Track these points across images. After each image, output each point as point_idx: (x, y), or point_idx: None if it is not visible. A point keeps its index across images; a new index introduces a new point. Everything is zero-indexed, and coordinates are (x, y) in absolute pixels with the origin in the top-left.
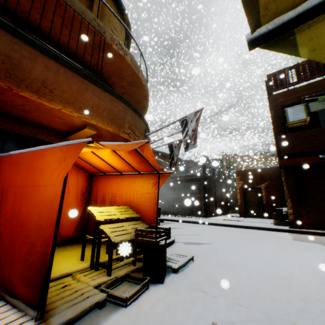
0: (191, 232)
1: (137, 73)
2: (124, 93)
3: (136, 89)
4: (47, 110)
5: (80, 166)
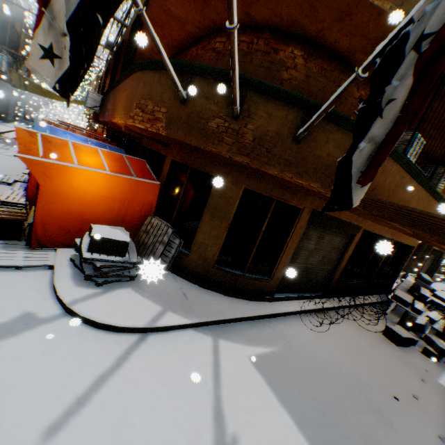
0: (112, 442)
1: None
2: (247, 16)
3: None
4: (121, 126)
5: (144, 171)
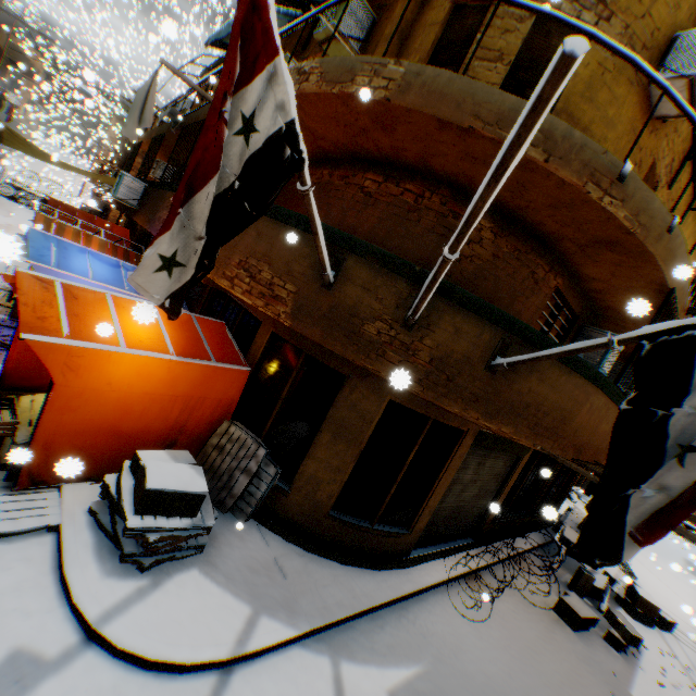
0: None
1: (342, 92)
2: (423, 162)
3: (404, 128)
4: None
5: (225, 344)
